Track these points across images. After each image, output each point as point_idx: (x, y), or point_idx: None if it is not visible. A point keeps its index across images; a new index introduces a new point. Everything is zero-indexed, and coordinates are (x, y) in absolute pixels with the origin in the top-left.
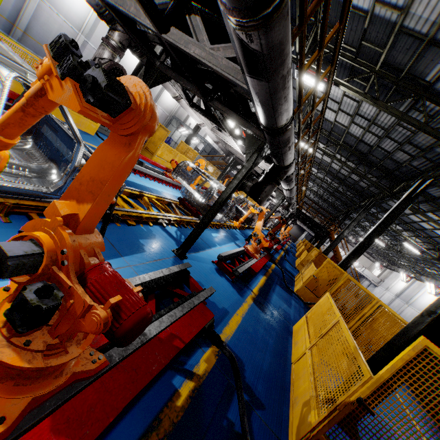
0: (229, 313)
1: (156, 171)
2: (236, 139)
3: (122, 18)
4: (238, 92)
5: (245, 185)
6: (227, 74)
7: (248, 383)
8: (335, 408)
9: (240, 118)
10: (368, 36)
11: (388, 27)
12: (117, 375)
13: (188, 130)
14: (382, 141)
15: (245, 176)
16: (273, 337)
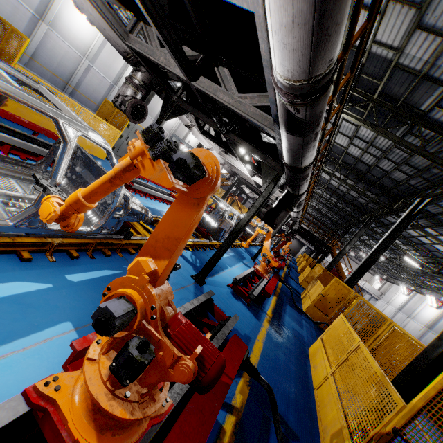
0: (251, 339)
1: (164, 193)
2: (246, 165)
3: (146, 61)
4: (254, 126)
5: (260, 211)
6: (255, 120)
7: (280, 413)
8: (371, 437)
9: (255, 150)
10: (366, 69)
11: (385, 63)
12: (189, 417)
13: (188, 147)
14: (380, 161)
15: (262, 204)
16: (293, 362)
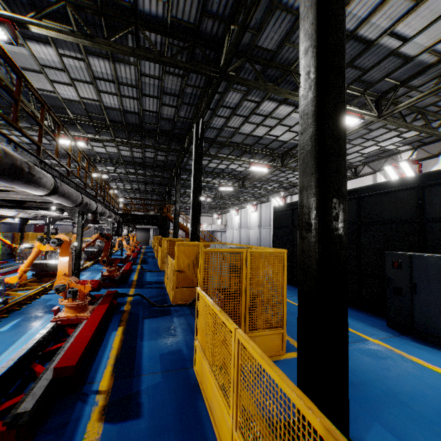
0: None
1: None
2: None
3: None
4: None
5: None
6: None
7: None
8: None
9: None
10: None
11: None
12: None
13: None
14: (143, 102)
15: None
16: None
